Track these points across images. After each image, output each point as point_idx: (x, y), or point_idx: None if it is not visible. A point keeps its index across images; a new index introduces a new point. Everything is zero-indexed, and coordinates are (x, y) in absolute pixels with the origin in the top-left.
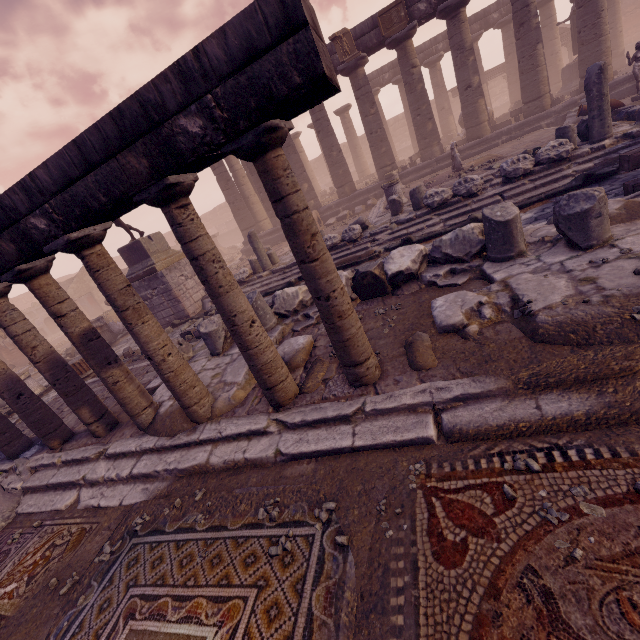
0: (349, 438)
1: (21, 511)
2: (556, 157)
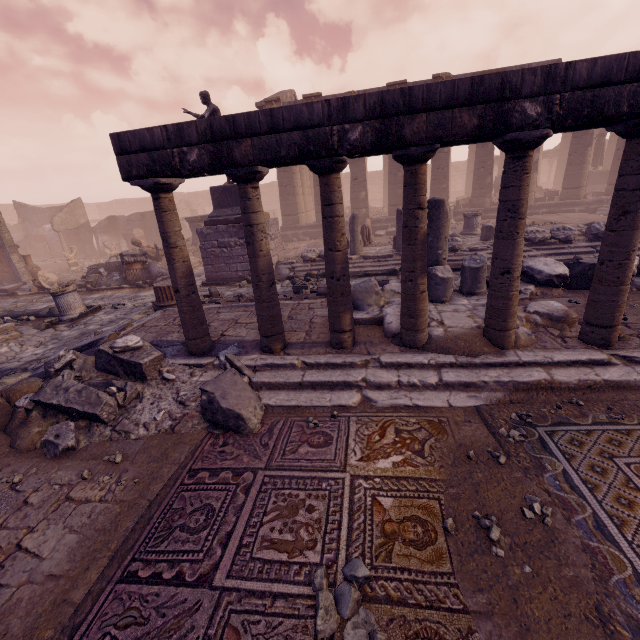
0: None
1: (276, 403)
2: None
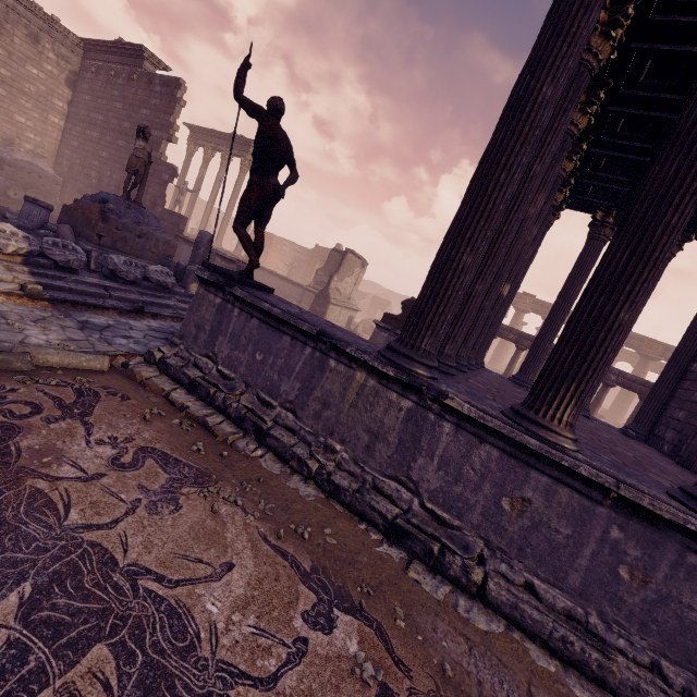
0: None
1: None
2: None
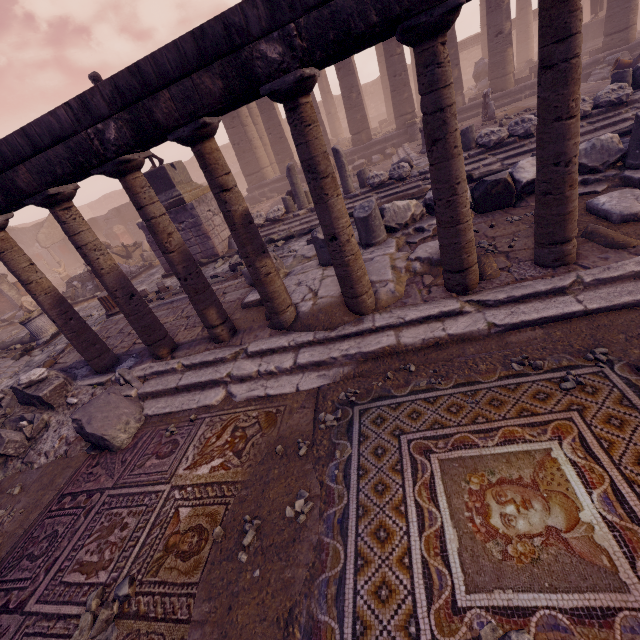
0: (576, 304)
1: (153, 413)
2: (616, 100)
